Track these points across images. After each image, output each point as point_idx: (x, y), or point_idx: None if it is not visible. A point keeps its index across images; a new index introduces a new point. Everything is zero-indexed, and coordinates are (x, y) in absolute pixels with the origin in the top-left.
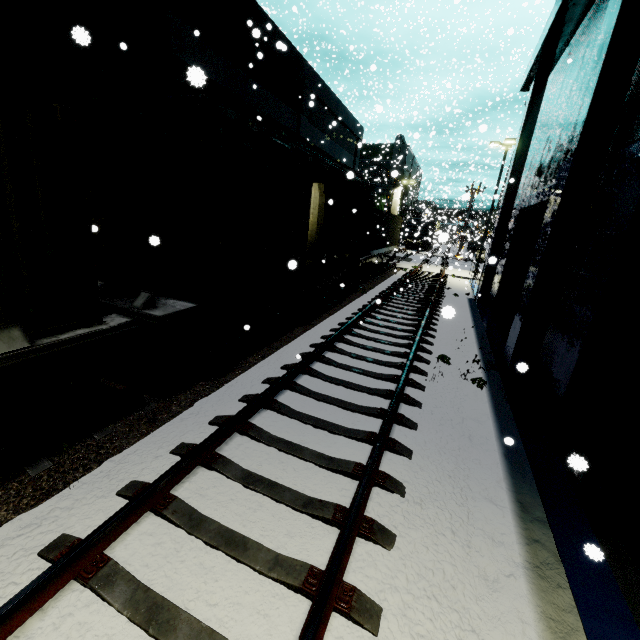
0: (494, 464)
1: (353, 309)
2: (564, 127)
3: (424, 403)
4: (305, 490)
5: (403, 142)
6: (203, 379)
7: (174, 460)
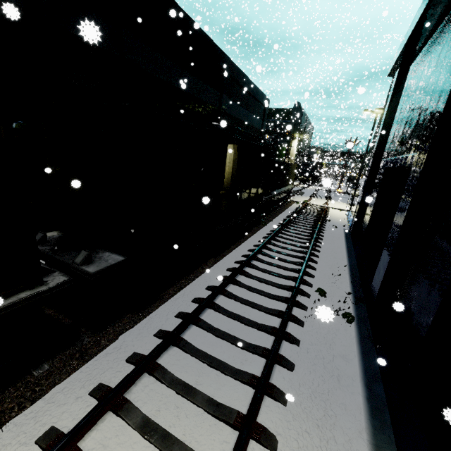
0: (357, 410)
1: (255, 241)
2: (422, 110)
3: (302, 340)
4: (192, 442)
5: (299, 107)
6: (130, 311)
7: (90, 403)
